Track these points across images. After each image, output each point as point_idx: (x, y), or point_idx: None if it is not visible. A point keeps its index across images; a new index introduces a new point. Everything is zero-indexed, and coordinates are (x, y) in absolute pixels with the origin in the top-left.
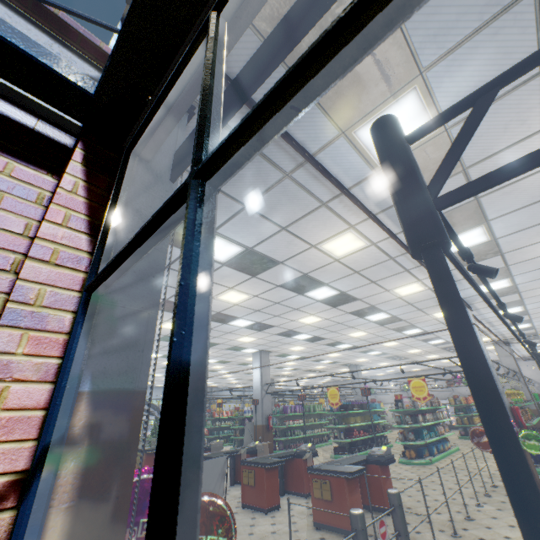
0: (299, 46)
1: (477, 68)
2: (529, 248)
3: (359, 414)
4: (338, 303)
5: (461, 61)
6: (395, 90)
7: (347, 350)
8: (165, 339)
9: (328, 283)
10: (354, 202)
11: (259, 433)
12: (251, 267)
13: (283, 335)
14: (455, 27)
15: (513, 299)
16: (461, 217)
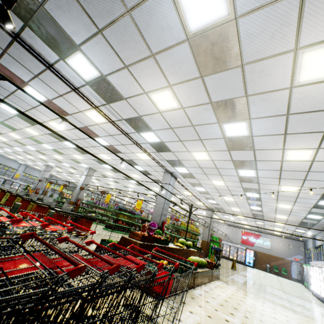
0: (21, 13)
1: (99, 54)
2: (182, 153)
3: (130, 217)
4: (113, 151)
5: (91, 48)
6: (72, 49)
7: (137, 185)
8: (33, 139)
9: (101, 137)
10: (77, 93)
11: (71, 205)
12: (57, 111)
13: (96, 161)
14: (80, 34)
15: (197, 182)
16: (140, 123)
